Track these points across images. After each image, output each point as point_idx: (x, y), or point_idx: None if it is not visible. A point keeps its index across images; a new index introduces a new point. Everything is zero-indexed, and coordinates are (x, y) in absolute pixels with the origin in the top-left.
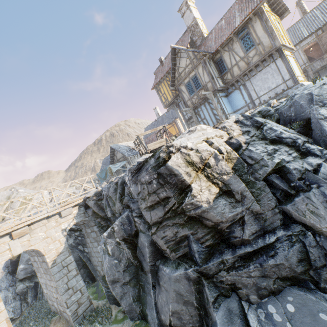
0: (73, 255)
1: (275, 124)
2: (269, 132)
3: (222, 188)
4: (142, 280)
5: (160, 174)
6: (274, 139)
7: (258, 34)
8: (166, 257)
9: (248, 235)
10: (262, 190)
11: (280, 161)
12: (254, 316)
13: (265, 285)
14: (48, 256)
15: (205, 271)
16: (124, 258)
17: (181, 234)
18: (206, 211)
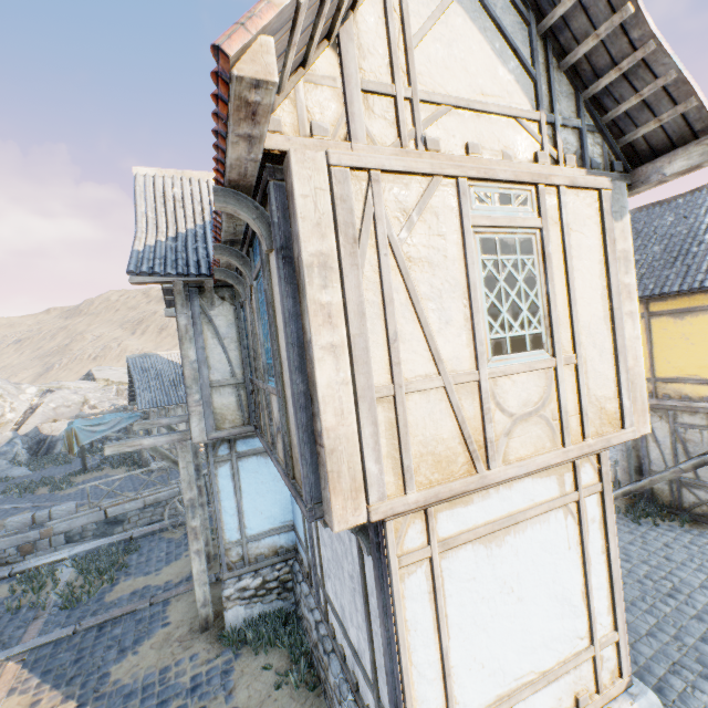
0: None
1: None
2: None
3: None
4: None
5: None
6: None
7: (279, 333)
8: None
9: None
10: None
11: None
12: None
13: None
14: None
15: None
16: None
17: None
18: None
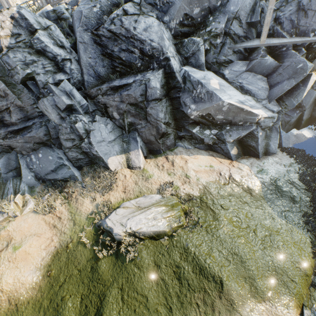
0: None
1: (58, 33)
2: (36, 41)
3: None
4: None
5: None
6: (40, 50)
7: None
8: None
9: (15, 120)
10: (22, 92)
11: (32, 72)
12: (24, 160)
13: (29, 146)
14: None
15: None
16: None
17: None
18: None
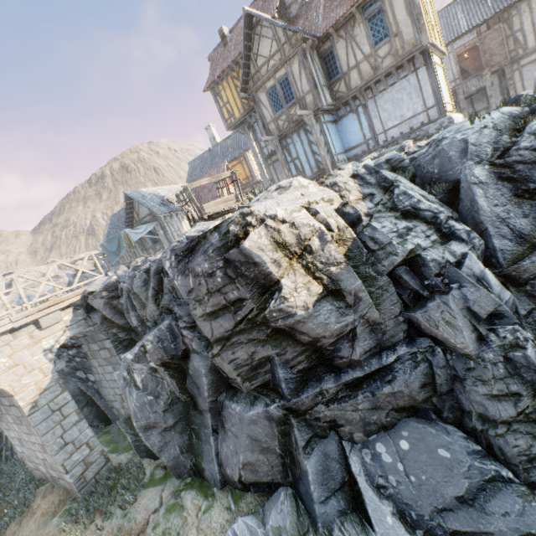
0: (68, 388)
1: (410, 184)
2: (401, 198)
3: (327, 286)
4: (195, 423)
5: (230, 262)
6: (407, 211)
7: (397, 16)
8: (236, 389)
9: (359, 355)
10: (384, 290)
11: (414, 248)
12: (358, 458)
13: (375, 419)
14: (21, 396)
15: (295, 407)
16: (165, 393)
17: (261, 356)
18: (302, 322)
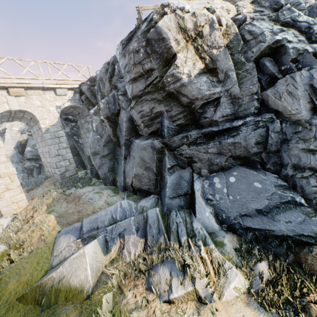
0: (69, 143)
1: None
2: (285, 13)
3: (208, 65)
4: (117, 155)
5: (149, 41)
6: (287, 23)
7: None
8: (140, 135)
9: (218, 117)
10: (248, 73)
11: (281, 40)
12: (200, 183)
13: (218, 162)
14: (42, 123)
15: (169, 143)
16: (105, 135)
17: (157, 110)
18: (185, 86)
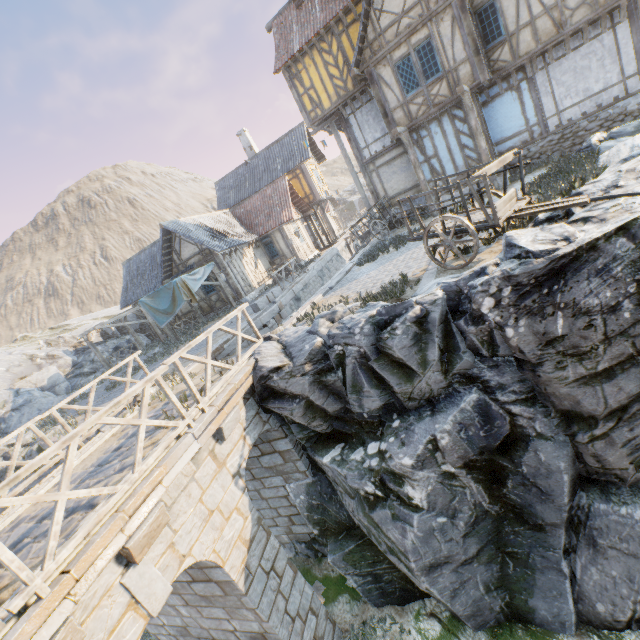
0: None
1: None
2: None
3: None
4: (517, 544)
5: None
6: None
7: None
8: (597, 482)
9: None
10: None
11: None
12: None
13: None
14: (229, 564)
15: None
16: (465, 508)
17: None
18: None
